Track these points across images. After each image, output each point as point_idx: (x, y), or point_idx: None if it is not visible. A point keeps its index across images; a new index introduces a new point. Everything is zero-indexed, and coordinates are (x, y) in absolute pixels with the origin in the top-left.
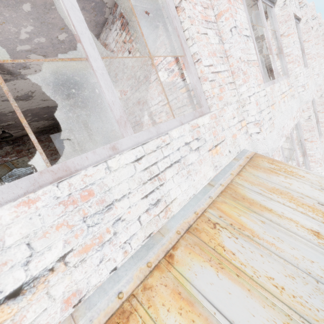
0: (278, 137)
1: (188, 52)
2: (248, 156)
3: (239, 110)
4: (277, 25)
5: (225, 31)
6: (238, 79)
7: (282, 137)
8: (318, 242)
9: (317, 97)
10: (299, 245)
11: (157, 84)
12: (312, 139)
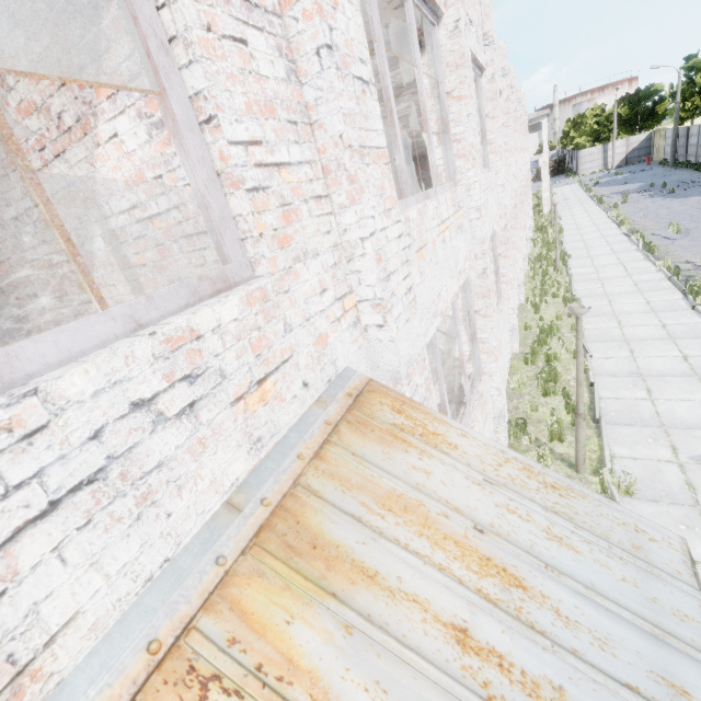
0: (427, 320)
1: (177, 86)
2: (353, 391)
3: (340, 268)
4: (441, 69)
5: (305, 50)
6: (337, 191)
7: (435, 319)
8: (463, 665)
9: (499, 229)
10: (423, 695)
11: (121, 154)
12: (487, 313)
